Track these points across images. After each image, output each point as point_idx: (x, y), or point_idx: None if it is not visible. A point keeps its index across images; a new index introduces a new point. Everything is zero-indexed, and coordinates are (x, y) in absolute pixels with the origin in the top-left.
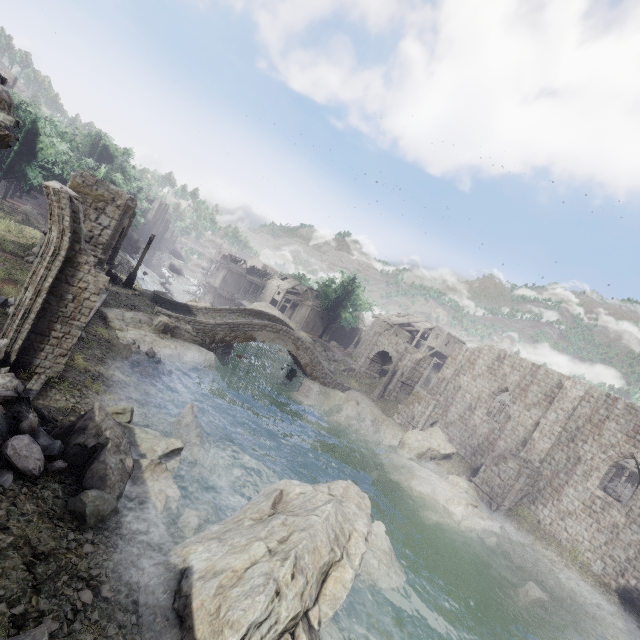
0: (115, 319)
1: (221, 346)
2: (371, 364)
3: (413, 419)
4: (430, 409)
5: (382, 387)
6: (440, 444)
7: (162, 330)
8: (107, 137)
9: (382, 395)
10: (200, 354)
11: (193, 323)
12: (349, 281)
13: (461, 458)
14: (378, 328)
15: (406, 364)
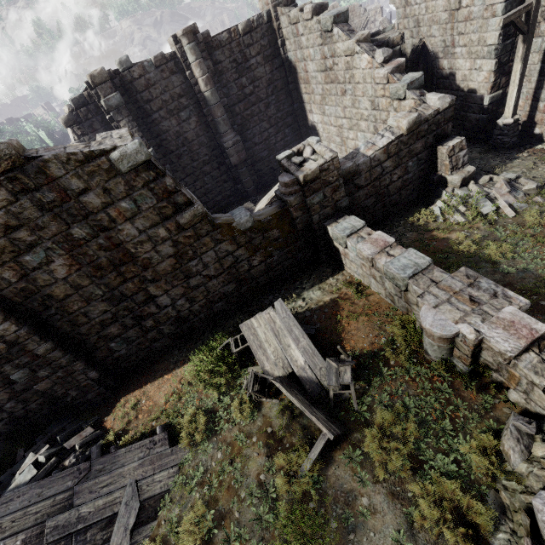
0: None
1: None
2: None
3: None
4: None
5: None
6: None
7: None
8: None
9: None
10: None
11: None
12: None
13: None
14: None
15: None
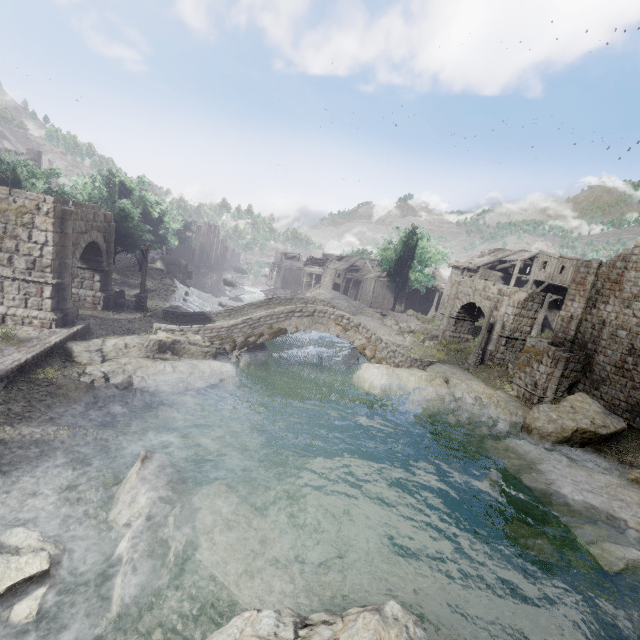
0: (83, 352)
1: (248, 350)
2: (457, 324)
3: (536, 386)
4: (560, 367)
5: (478, 351)
6: (594, 420)
7: (157, 350)
8: (118, 172)
9: (481, 361)
10: (211, 367)
11: (203, 332)
12: (407, 234)
13: (638, 433)
14: (454, 276)
15: (505, 312)
